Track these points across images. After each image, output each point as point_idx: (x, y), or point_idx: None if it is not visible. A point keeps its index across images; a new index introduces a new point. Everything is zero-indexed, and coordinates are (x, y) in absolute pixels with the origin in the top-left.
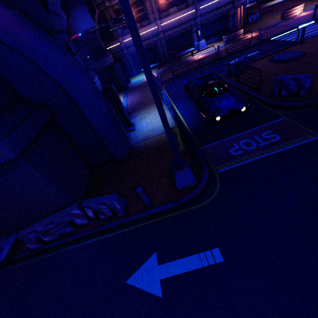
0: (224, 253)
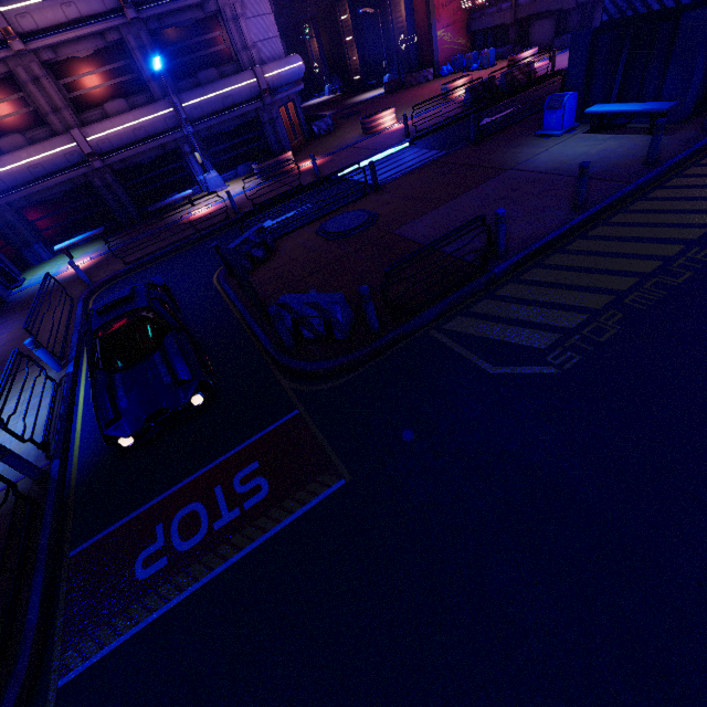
0: None
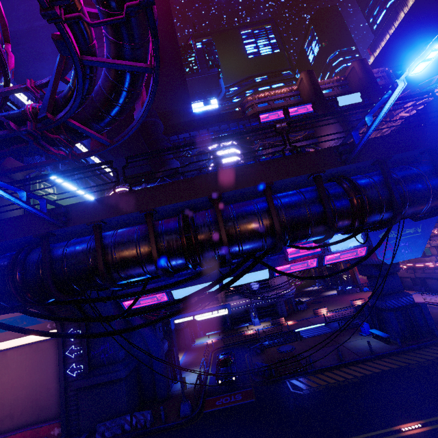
0: None
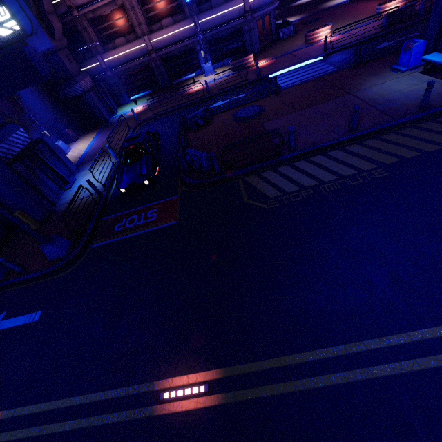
0: (42, 315)
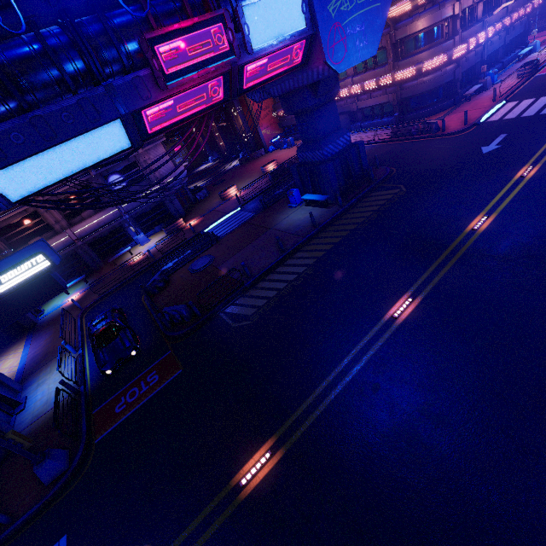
0: (70, 537)
